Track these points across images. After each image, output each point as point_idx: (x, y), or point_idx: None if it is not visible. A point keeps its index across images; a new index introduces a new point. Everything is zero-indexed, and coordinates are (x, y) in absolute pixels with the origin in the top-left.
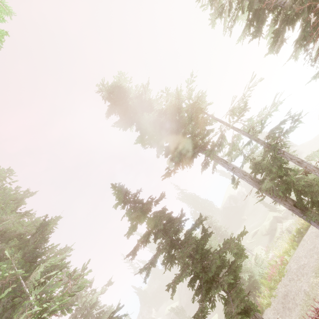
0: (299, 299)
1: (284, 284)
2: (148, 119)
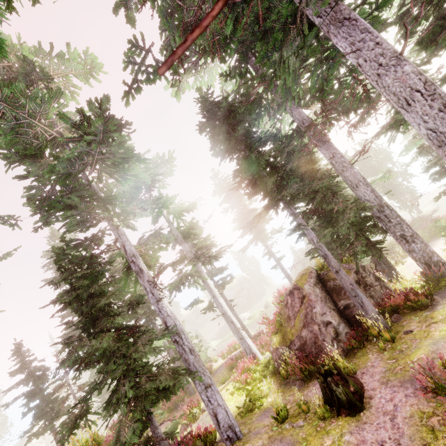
0: None
1: None
2: None
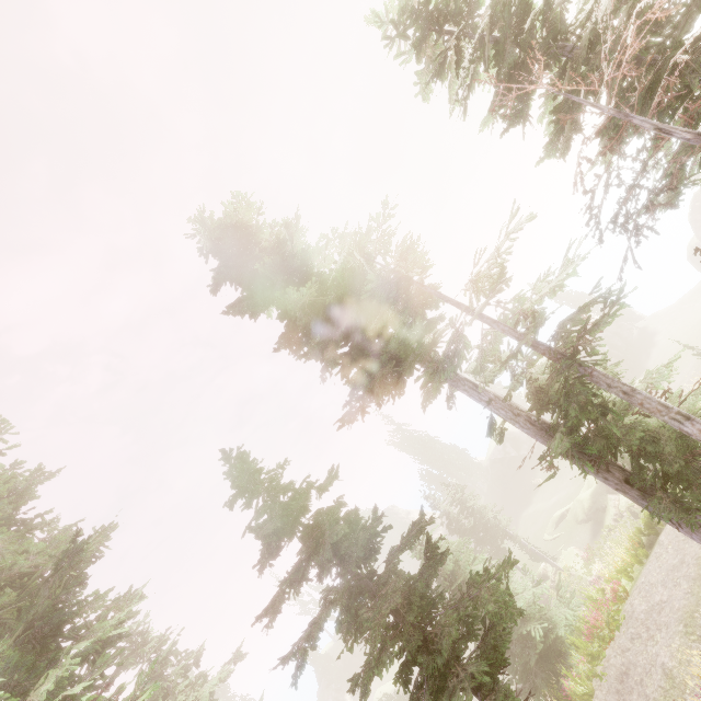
0: (652, 686)
1: (621, 647)
2: (299, 300)
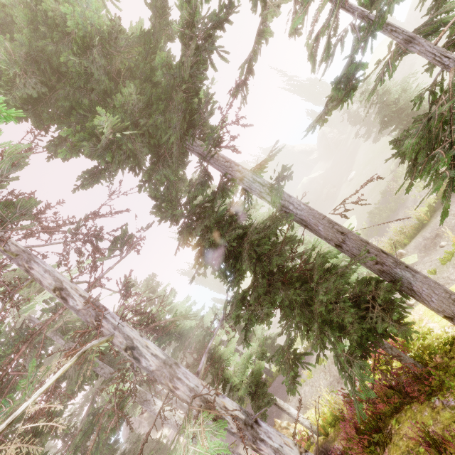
0: None
1: None
2: None
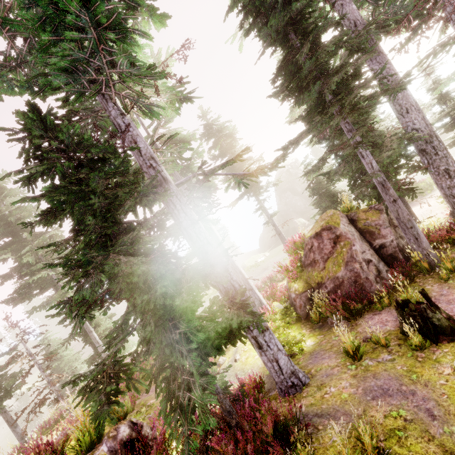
0: None
1: None
2: (2, 254)
